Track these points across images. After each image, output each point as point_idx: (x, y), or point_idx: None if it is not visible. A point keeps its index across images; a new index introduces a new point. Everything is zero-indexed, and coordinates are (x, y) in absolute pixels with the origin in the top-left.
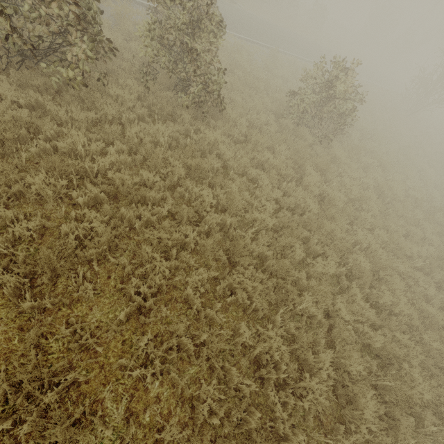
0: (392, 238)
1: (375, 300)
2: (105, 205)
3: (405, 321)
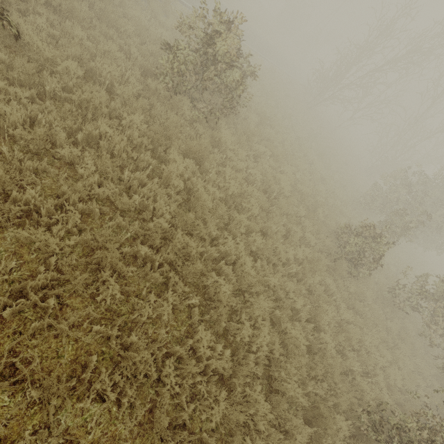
0: (268, 244)
1: (235, 332)
2: None
3: (264, 356)
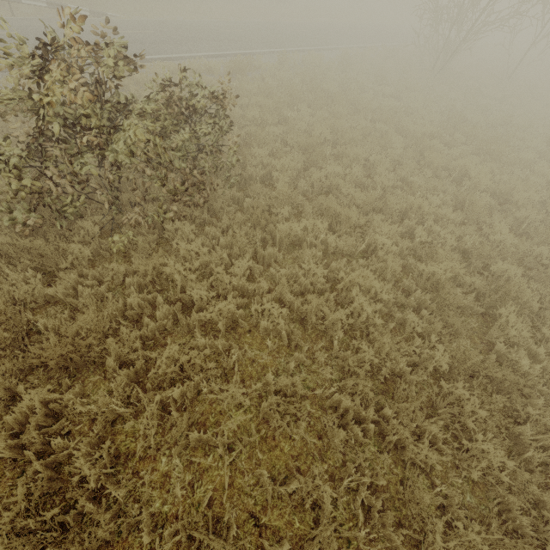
0: None
1: None
2: None
3: None
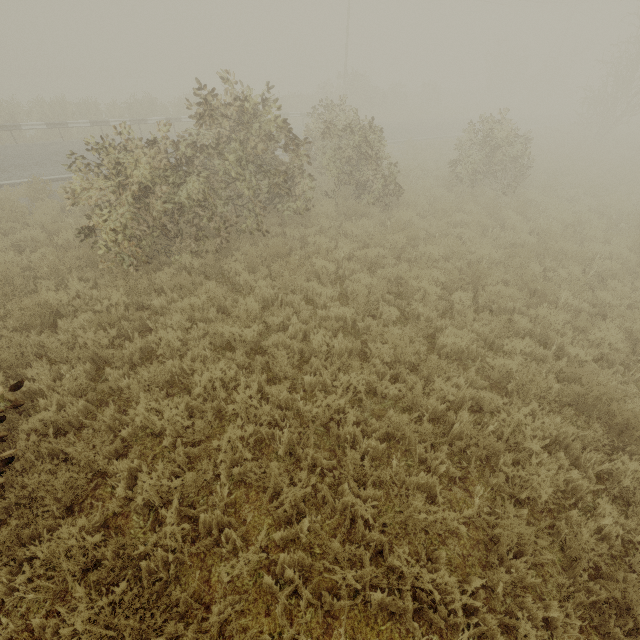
0: (636, 242)
1: None
2: (365, 271)
3: None
